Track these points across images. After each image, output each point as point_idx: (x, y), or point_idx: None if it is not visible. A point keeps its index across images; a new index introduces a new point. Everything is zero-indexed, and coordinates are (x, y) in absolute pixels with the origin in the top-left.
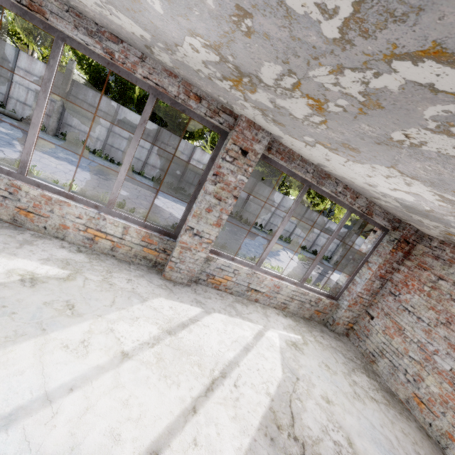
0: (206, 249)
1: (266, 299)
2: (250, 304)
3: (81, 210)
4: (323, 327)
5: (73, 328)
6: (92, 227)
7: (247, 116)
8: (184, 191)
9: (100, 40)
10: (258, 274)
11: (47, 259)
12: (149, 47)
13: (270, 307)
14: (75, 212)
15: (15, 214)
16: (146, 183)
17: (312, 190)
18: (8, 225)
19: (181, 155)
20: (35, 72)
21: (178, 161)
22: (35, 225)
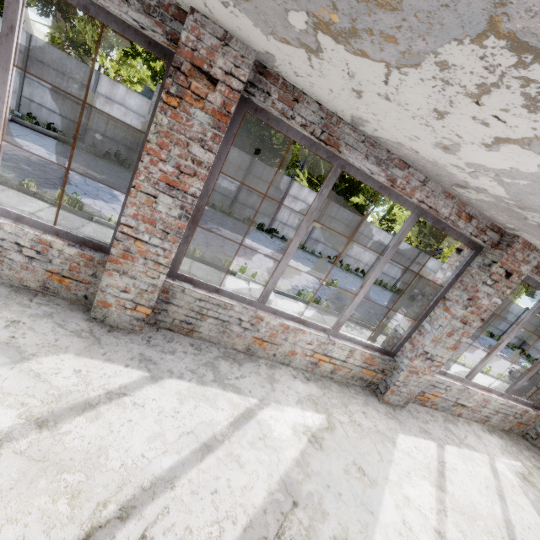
0: (433, 372)
1: (470, 413)
2: (457, 421)
3: (314, 336)
4: (524, 440)
5: (385, 503)
6: (319, 351)
7: (527, 239)
8: (277, 233)
9: (386, 168)
10: (470, 389)
11: (299, 400)
12: (467, 188)
13: (471, 421)
14: (307, 339)
15: (250, 343)
16: (240, 226)
17: (427, 228)
18: (243, 356)
19: (275, 190)
20: (117, 98)
21: (272, 197)
22: (265, 352)
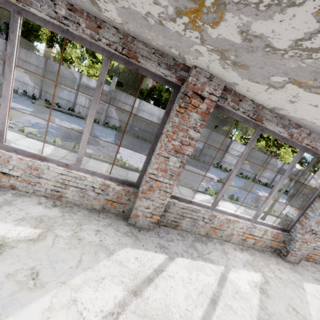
0: (316, 241)
1: None
2: None
3: (244, 224)
4: None
5: None
6: (247, 232)
7: None
8: None
9: (288, 129)
10: None
11: (244, 264)
12: None
13: None
14: (240, 226)
15: (208, 230)
16: None
17: (271, 142)
18: (205, 238)
19: None
20: (91, 86)
21: None
22: (216, 235)
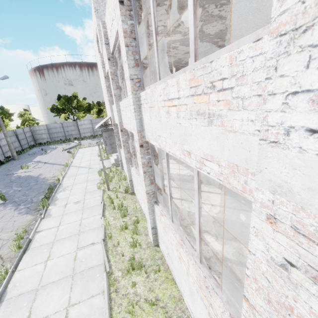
0: None
1: None
2: None
3: None
4: None
5: None
6: None
7: None
8: None
9: None
10: None
11: None
12: None
13: None
14: None
15: None
16: None
17: None
18: None
19: None
20: None
21: None
22: None
